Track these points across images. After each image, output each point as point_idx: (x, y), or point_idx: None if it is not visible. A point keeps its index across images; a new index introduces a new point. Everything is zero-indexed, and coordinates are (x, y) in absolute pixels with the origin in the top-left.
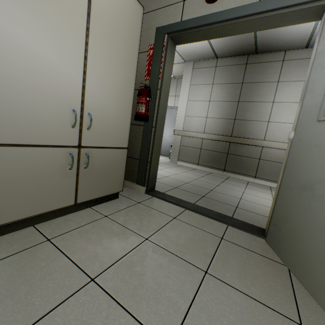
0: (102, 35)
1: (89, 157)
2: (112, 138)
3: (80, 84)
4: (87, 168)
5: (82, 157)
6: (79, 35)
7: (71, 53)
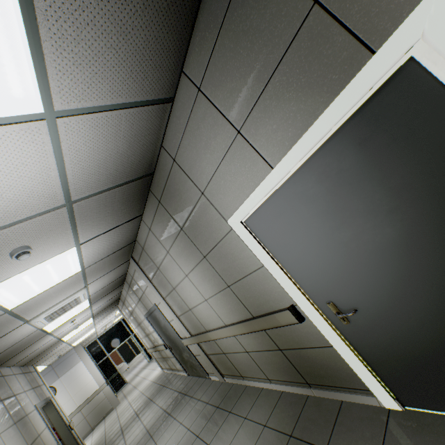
0: None
1: None
2: None
3: None
4: None
5: None
6: None
7: None
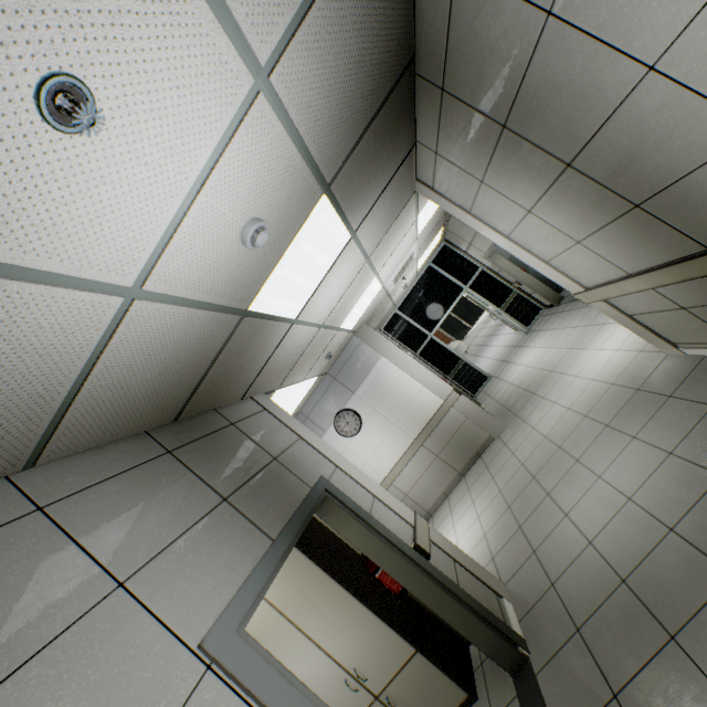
0: (300, 611)
1: (392, 697)
2: (392, 661)
3: (329, 659)
4: (400, 706)
5: (387, 702)
6: (298, 635)
7: (307, 651)
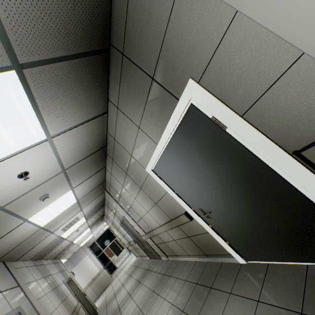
0: None
1: None
2: None
3: None
4: None
5: None
6: None
7: None
